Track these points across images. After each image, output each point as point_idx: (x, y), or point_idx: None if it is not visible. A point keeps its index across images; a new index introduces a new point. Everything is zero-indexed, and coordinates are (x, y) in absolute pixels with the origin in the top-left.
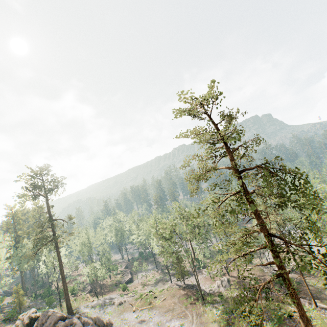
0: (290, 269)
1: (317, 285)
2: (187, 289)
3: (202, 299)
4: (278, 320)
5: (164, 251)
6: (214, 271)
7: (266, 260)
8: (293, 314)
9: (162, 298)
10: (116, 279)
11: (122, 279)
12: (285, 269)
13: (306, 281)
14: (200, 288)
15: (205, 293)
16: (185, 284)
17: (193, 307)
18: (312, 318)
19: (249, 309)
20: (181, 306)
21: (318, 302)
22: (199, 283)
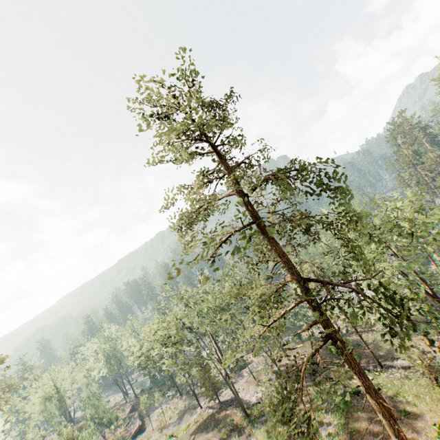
0: (345, 330)
1: (377, 340)
2: (224, 410)
3: (245, 416)
4: (345, 405)
5: (174, 363)
6: (258, 367)
7: (317, 330)
8: (360, 390)
9: (189, 439)
10: (116, 435)
11: (127, 432)
12: (329, 327)
13: (365, 340)
14: (239, 401)
15: (249, 405)
16: (221, 402)
17: (235, 435)
18: (381, 385)
19: (289, 414)
20: (218, 439)
21: (383, 361)
22: (237, 394)
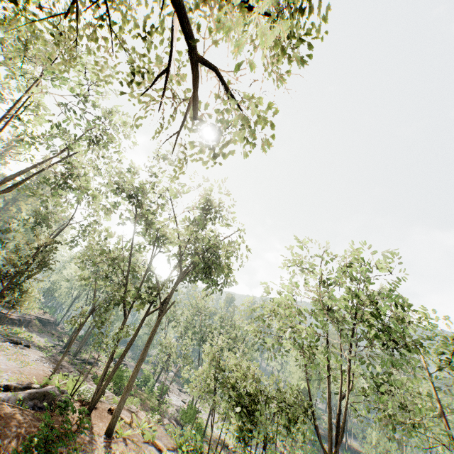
0: None
1: None
2: None
3: None
4: None
5: None
6: None
7: None
8: None
9: None
10: None
11: None
12: None
13: None
14: None
15: None
16: None
17: None
18: None
19: None
20: None
21: None
22: None
